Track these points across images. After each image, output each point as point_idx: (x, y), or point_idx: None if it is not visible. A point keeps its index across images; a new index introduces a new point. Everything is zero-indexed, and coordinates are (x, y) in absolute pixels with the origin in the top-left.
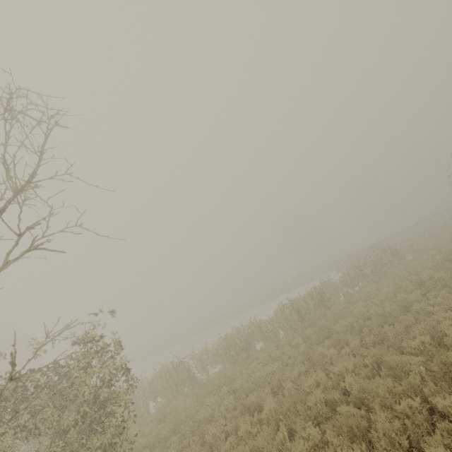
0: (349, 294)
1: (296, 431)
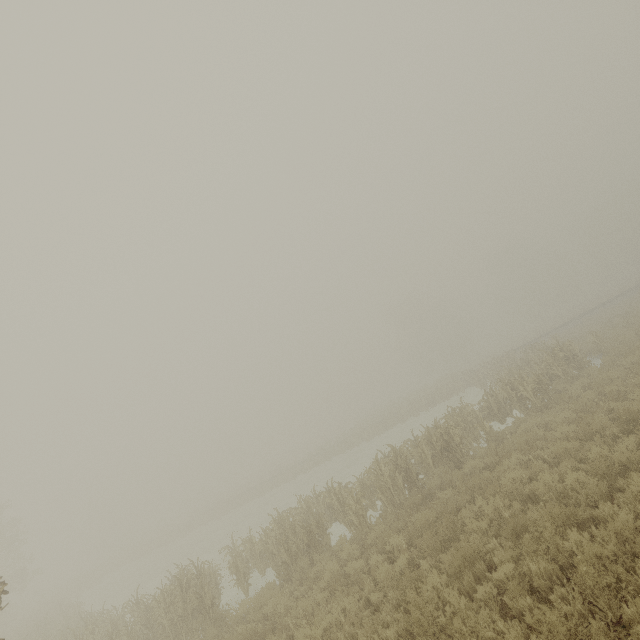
0: (495, 434)
1: None
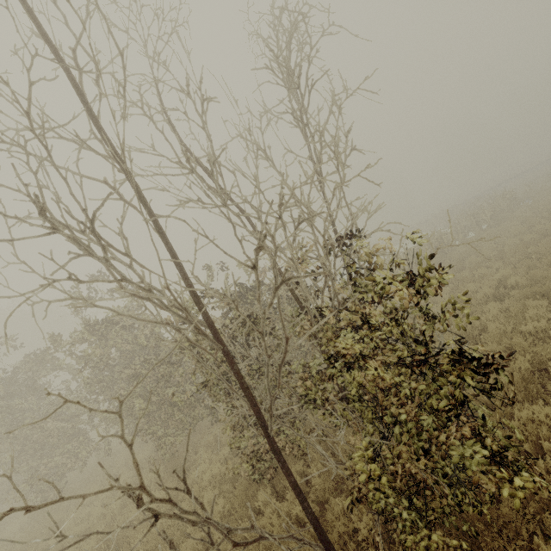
0: (466, 239)
1: (470, 314)
